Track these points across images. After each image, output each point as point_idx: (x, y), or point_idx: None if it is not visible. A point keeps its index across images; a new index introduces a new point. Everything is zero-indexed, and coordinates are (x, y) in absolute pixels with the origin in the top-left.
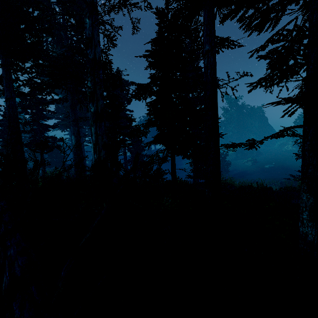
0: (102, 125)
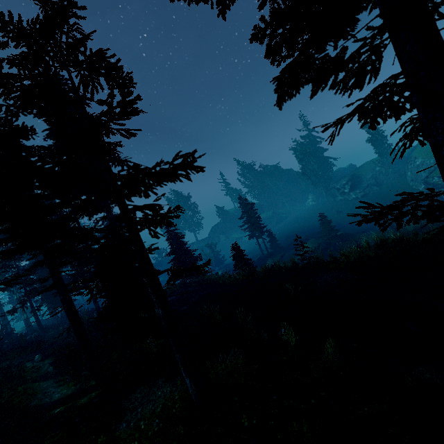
0: None
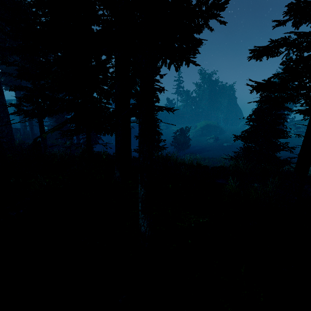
0: None
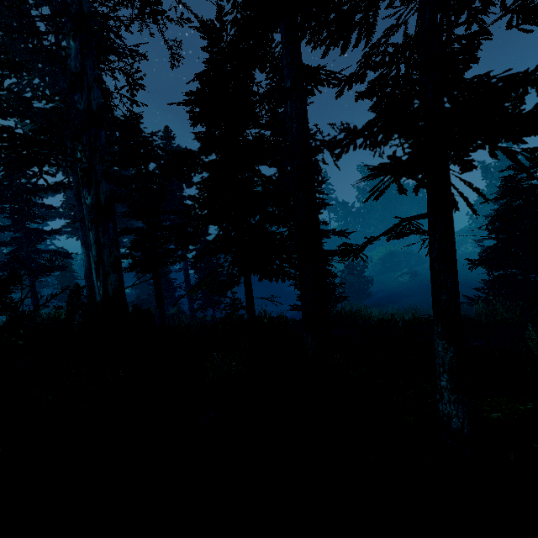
0: (110, 228)
